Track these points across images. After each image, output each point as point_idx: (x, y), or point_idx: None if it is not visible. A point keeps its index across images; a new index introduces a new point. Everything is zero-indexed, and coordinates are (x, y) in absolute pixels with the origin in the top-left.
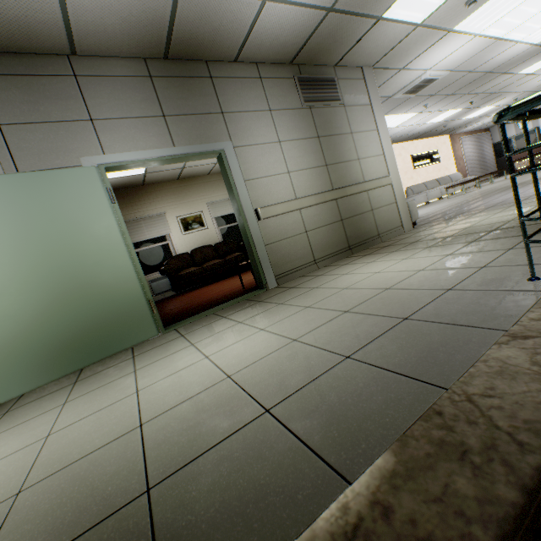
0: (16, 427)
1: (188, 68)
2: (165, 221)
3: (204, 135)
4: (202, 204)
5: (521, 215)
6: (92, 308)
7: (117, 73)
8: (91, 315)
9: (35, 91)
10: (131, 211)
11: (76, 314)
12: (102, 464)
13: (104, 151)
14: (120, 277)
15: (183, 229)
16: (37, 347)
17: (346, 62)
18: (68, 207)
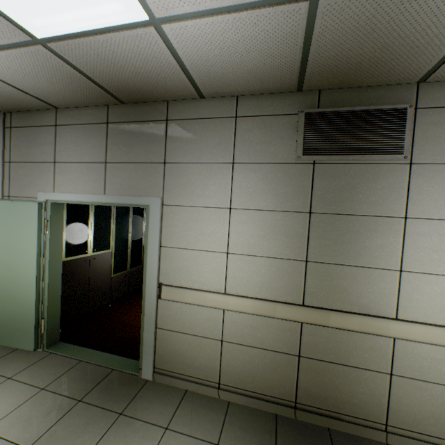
0: None
1: (146, 111)
2: None
3: (136, 186)
4: None
5: None
6: (3, 306)
7: (84, 121)
8: (2, 311)
9: (32, 138)
10: None
11: None
12: None
13: (55, 189)
14: (25, 293)
15: None
16: None
17: None
18: (13, 230)
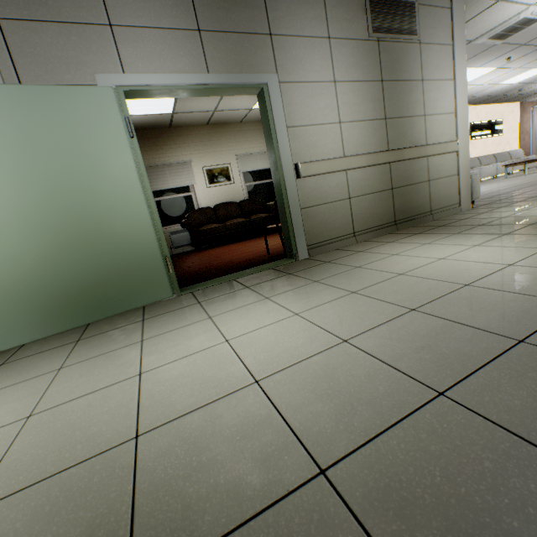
0: (3, 390)
1: None
2: (190, 170)
3: (246, 62)
4: (230, 156)
5: None
6: (102, 259)
7: None
8: (100, 267)
9: None
10: (155, 156)
11: (83, 264)
12: (75, 500)
13: (124, 69)
14: (134, 227)
15: (207, 181)
16: (40, 296)
17: None
18: (77, 136)
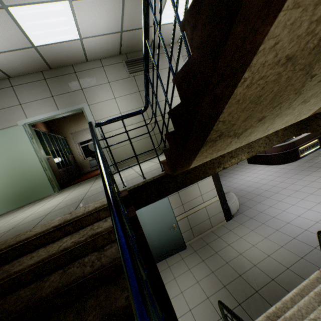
0: None
1: (63, 71)
2: None
3: (73, 102)
4: None
5: (114, 162)
6: (25, 183)
7: (30, 81)
8: (25, 185)
9: None
10: (78, 126)
11: (19, 185)
12: None
13: (27, 117)
14: (36, 170)
15: None
16: (5, 198)
17: (156, 45)
18: (12, 143)
